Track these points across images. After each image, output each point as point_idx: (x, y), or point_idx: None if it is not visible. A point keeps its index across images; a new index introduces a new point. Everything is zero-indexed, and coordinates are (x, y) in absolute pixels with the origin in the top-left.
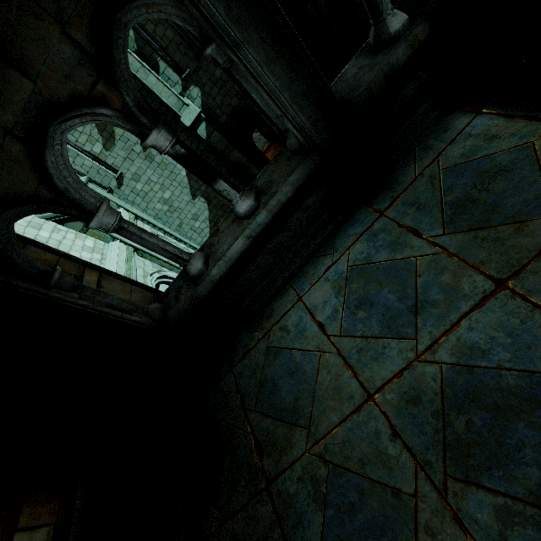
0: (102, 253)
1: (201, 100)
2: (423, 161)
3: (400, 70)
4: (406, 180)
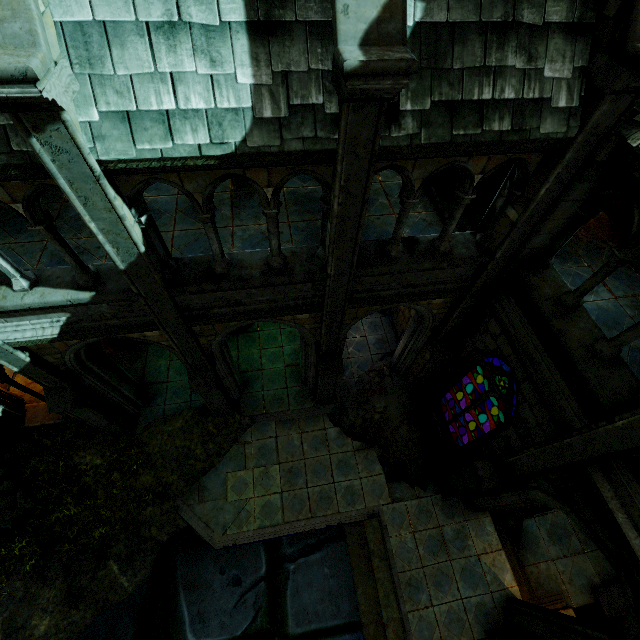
0: None
1: None
2: None
3: None
4: None
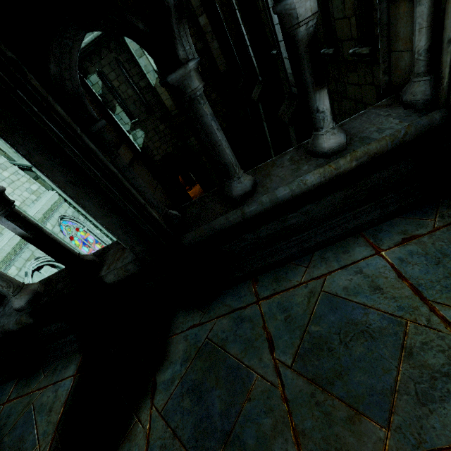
0: (0, 232)
1: (143, 140)
2: (45, 380)
3: (16, 331)
4: (31, 386)
